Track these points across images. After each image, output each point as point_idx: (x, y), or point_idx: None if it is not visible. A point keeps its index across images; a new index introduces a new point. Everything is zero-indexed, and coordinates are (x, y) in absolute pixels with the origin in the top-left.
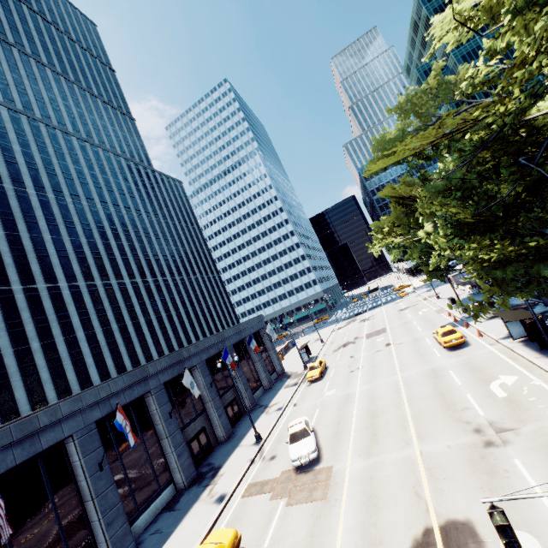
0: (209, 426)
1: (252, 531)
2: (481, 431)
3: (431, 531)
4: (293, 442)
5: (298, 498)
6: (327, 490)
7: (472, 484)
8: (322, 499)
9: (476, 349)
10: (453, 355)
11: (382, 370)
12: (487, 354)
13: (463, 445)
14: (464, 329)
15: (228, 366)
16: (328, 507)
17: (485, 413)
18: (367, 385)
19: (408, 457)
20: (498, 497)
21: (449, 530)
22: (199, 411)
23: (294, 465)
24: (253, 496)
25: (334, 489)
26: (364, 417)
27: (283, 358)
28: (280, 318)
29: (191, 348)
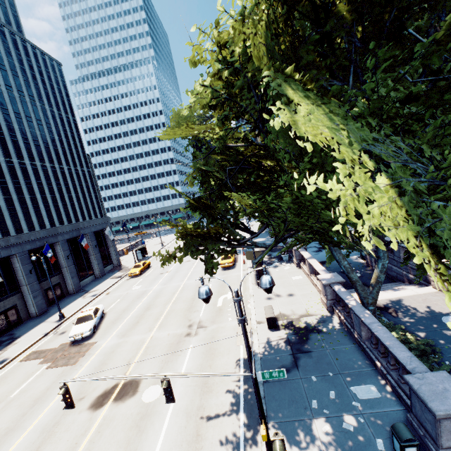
0: (22, 305)
1: (10, 386)
2: (191, 327)
3: (117, 385)
4: (78, 323)
5: (58, 363)
6: (81, 358)
7: (160, 358)
8: (73, 364)
9: (235, 272)
10: (221, 273)
11: (178, 276)
12: (237, 276)
13: (176, 334)
14: (242, 256)
15: (42, 260)
16: (72, 370)
17: (203, 315)
18: (162, 286)
19: (143, 339)
20: (69, 380)
21: (127, 385)
22: (12, 292)
23: (70, 340)
24: (29, 360)
25: (85, 358)
26: (141, 309)
27: (128, 253)
28: (124, 223)
29: (11, 238)
